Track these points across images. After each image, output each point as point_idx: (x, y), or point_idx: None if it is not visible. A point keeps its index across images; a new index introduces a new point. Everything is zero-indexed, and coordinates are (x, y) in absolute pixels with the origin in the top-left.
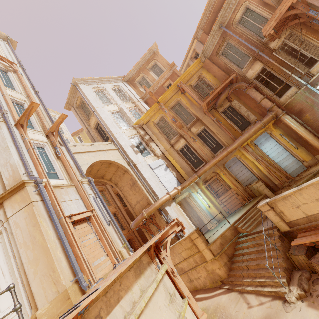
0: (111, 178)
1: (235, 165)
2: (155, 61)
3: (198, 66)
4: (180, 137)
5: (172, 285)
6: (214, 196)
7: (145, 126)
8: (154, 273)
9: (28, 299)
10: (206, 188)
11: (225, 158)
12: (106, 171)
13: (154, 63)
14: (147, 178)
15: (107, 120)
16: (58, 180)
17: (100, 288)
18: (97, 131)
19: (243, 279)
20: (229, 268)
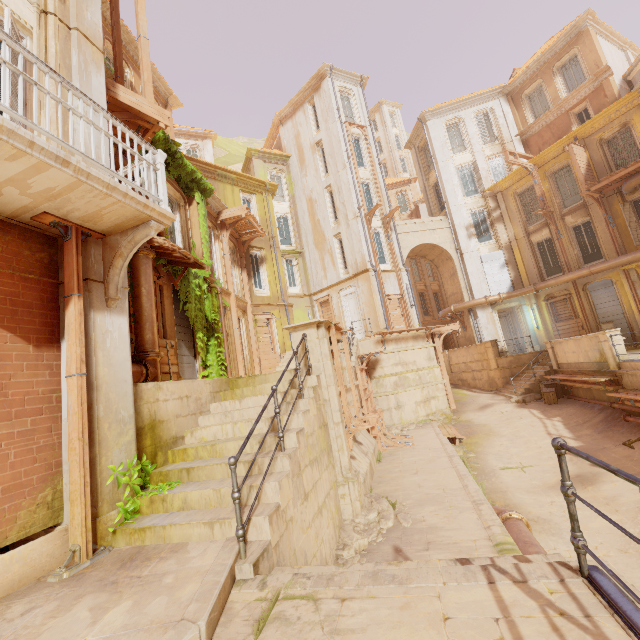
0: (434, 260)
1: (602, 291)
2: (576, 52)
3: (630, 103)
4: (544, 225)
5: (434, 355)
6: (551, 319)
7: (501, 196)
8: (424, 344)
9: (364, 328)
10: (546, 306)
11: (592, 276)
12: (429, 252)
13: (572, 55)
14: (471, 272)
15: (448, 184)
16: (385, 265)
17: (394, 330)
18: (435, 192)
19: (506, 389)
20: (506, 382)
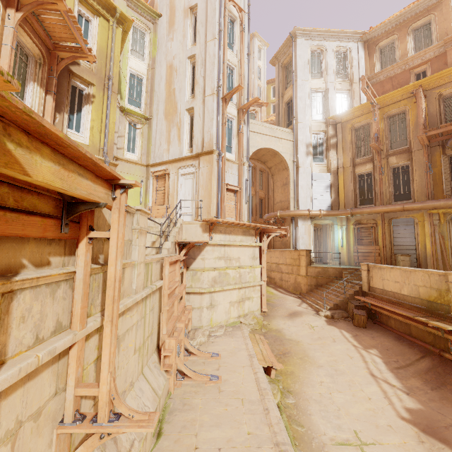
0: (272, 167)
1: (404, 227)
2: (432, 18)
3: None
4: (370, 160)
5: (258, 254)
6: (355, 241)
7: (340, 126)
8: (252, 241)
9: (195, 212)
10: (353, 229)
11: (399, 213)
12: (270, 159)
13: (427, 21)
14: (301, 186)
15: (301, 102)
16: (230, 154)
17: (226, 220)
18: (287, 109)
19: (311, 297)
20: (310, 289)
